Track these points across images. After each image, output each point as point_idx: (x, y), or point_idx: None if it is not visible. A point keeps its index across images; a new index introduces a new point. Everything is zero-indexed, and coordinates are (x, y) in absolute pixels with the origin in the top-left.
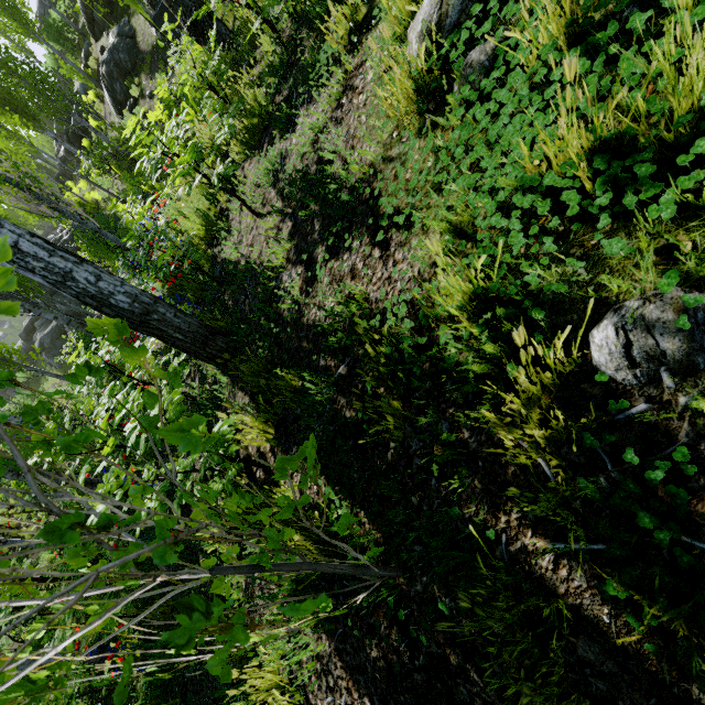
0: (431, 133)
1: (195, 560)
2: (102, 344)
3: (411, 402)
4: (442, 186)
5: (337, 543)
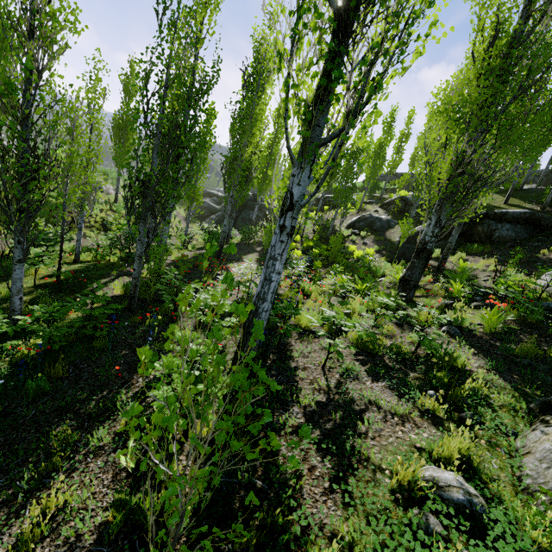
0: (390, 508)
1: (102, 388)
2: (228, 296)
3: (257, 550)
4: (370, 521)
5: (194, 551)
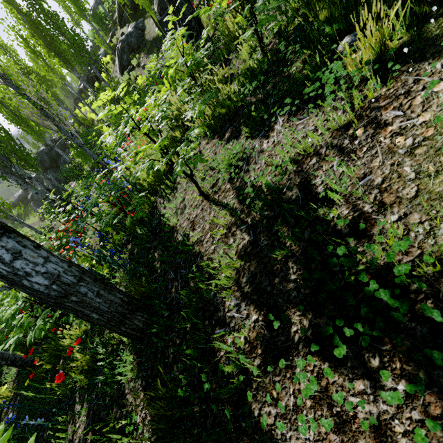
0: None
1: None
2: None
3: None
4: None
5: None
